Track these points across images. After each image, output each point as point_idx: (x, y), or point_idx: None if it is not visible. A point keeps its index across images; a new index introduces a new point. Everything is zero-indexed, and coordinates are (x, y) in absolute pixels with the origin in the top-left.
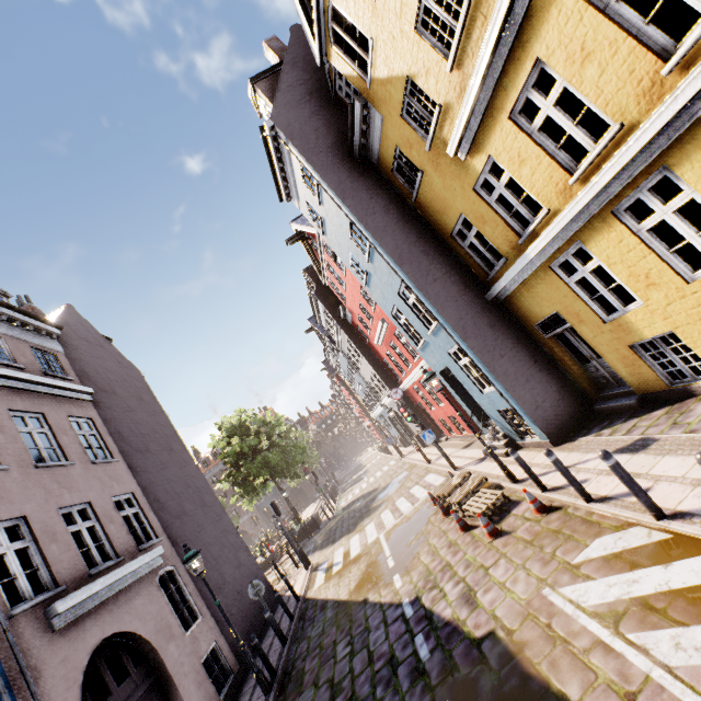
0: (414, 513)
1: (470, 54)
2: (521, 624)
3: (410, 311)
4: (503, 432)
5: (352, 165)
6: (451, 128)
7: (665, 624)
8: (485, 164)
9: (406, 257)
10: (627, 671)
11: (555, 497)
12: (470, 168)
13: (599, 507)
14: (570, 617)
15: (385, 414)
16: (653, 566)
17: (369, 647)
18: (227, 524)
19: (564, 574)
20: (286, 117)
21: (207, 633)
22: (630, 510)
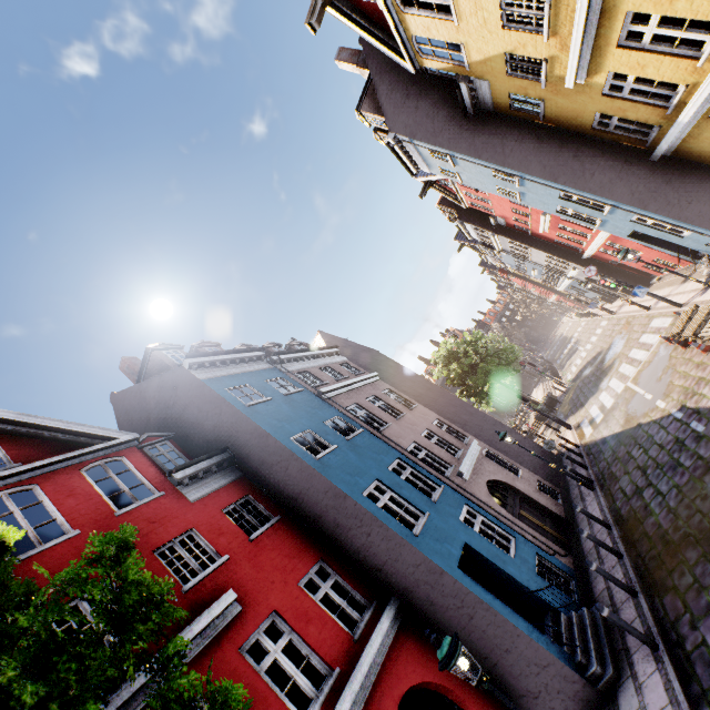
0: (652, 356)
1: (562, 26)
2: None
3: (576, 206)
4: None
5: (471, 124)
6: (562, 68)
7: None
8: (606, 77)
9: (557, 171)
10: None
11: None
12: (592, 84)
13: None
14: None
15: (574, 284)
16: None
17: (657, 443)
18: (492, 420)
19: None
20: (400, 122)
21: (529, 477)
22: None
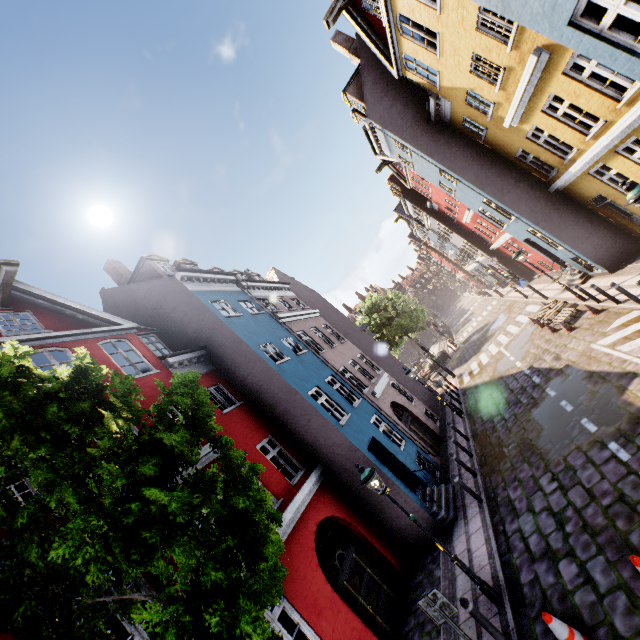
0: (521, 332)
1: (509, 86)
2: (579, 358)
3: (493, 211)
4: (577, 269)
5: (431, 130)
6: (504, 112)
7: (628, 341)
8: (531, 127)
9: (485, 182)
10: (611, 358)
11: (603, 305)
12: (521, 129)
13: (621, 305)
14: (598, 350)
15: (479, 268)
16: (633, 324)
17: (510, 389)
18: (398, 363)
19: (600, 337)
20: (377, 112)
21: (420, 405)
22: (633, 304)
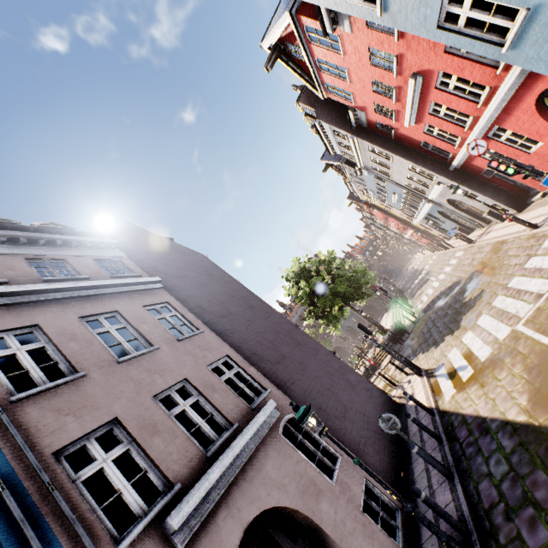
0: None
1: None
2: None
3: None
4: None
5: None
6: None
7: None
8: None
9: None
10: None
11: None
12: None
13: None
14: None
15: (432, 211)
16: None
17: None
18: (325, 354)
19: None
20: None
21: (353, 473)
22: None
